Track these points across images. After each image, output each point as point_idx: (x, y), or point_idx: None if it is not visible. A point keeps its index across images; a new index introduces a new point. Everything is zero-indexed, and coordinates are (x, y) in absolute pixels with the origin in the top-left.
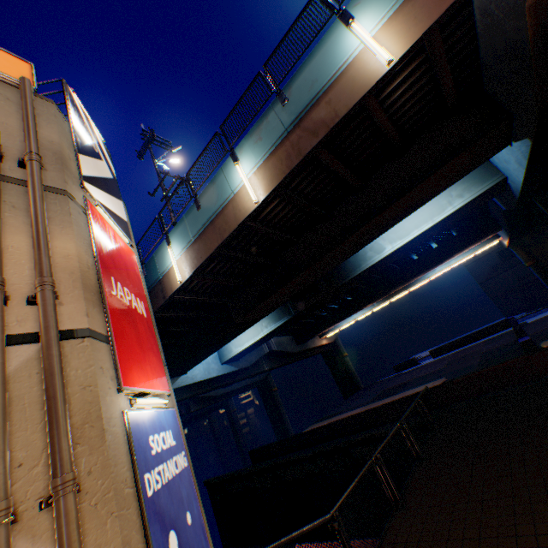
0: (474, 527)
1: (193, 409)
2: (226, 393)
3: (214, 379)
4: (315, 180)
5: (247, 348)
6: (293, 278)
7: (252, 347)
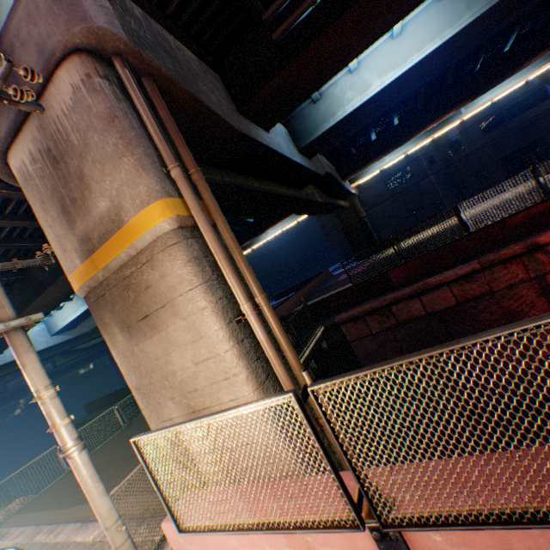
0: (67, 487)
1: (60, 363)
2: (100, 342)
3: (48, 349)
4: (7, 227)
5: (72, 322)
6: (43, 293)
7: (80, 319)
